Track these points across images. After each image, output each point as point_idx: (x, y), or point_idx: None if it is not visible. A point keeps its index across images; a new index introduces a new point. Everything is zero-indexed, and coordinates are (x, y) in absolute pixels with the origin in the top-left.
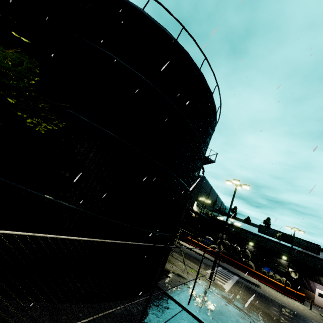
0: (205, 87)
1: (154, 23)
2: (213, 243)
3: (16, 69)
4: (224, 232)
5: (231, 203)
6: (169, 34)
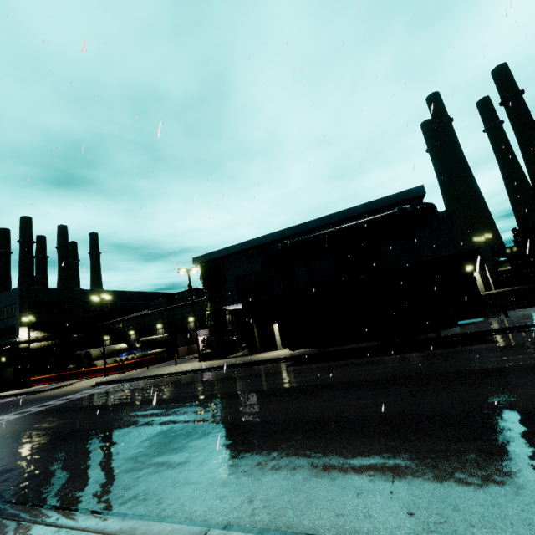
0: None
1: None
2: None
3: None
4: (108, 338)
5: None
6: None
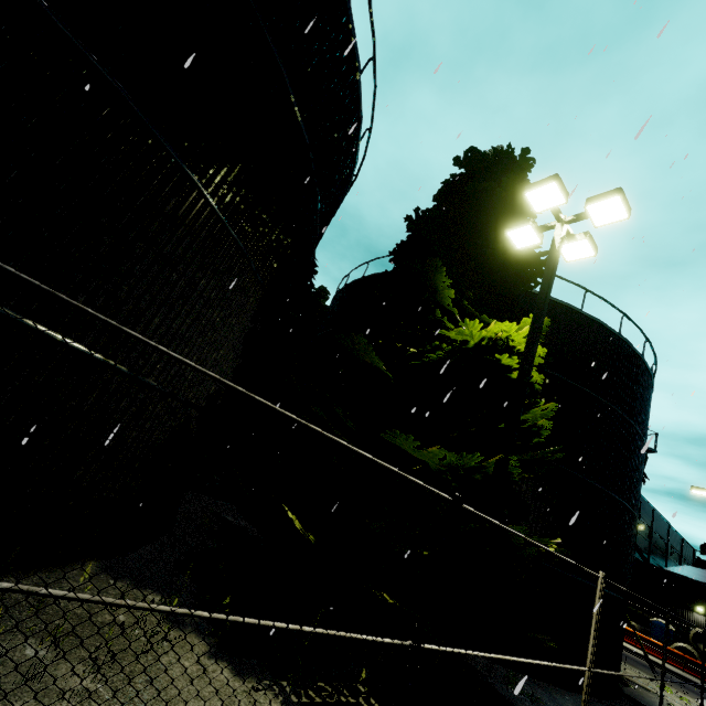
0: (631, 353)
1: (552, 301)
2: (676, 637)
3: (544, 451)
4: (703, 611)
5: None
6: (573, 308)
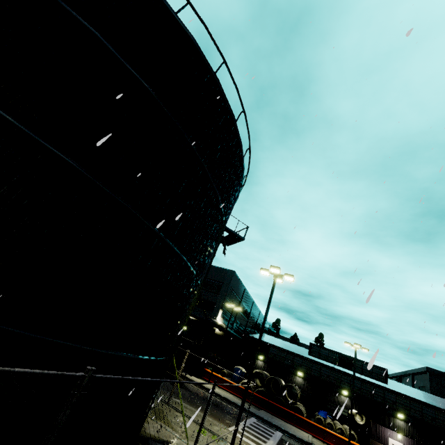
0: (223, 102)
1: None
2: (246, 376)
3: None
4: (262, 358)
5: (269, 304)
6: None
